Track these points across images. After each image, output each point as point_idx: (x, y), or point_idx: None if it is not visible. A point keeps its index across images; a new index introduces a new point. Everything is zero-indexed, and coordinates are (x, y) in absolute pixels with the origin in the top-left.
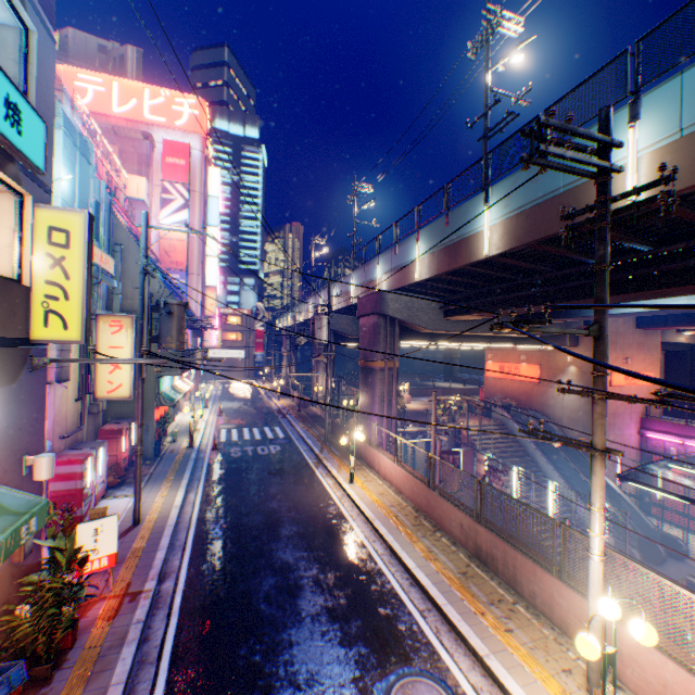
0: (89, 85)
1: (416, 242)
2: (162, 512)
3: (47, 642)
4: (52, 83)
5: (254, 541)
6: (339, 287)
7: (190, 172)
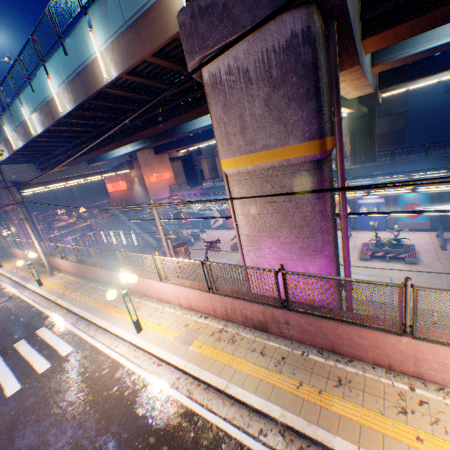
0: None
1: None
2: None
3: None
4: None
5: None
6: None
7: None
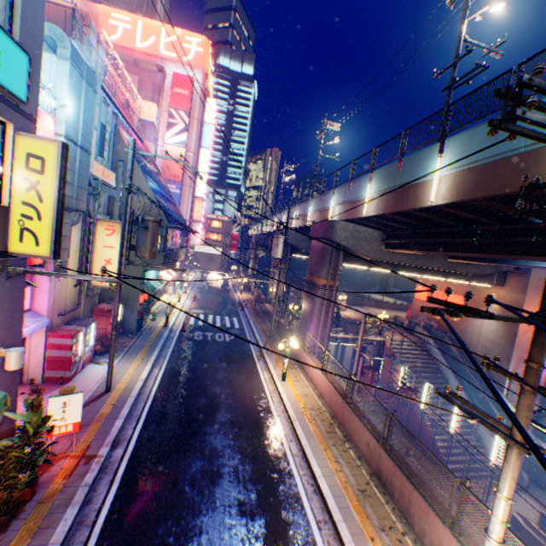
0: (120, 23)
1: (368, 181)
2: (129, 382)
3: (7, 498)
4: (40, 16)
5: (194, 422)
6: (299, 209)
7: (191, 101)
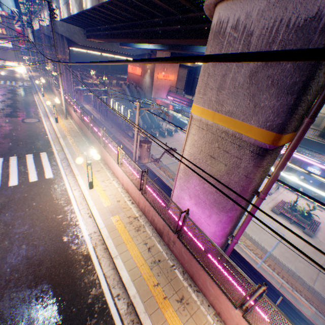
0: None
1: None
2: None
3: None
4: None
5: (2, 104)
6: (46, 11)
7: None
